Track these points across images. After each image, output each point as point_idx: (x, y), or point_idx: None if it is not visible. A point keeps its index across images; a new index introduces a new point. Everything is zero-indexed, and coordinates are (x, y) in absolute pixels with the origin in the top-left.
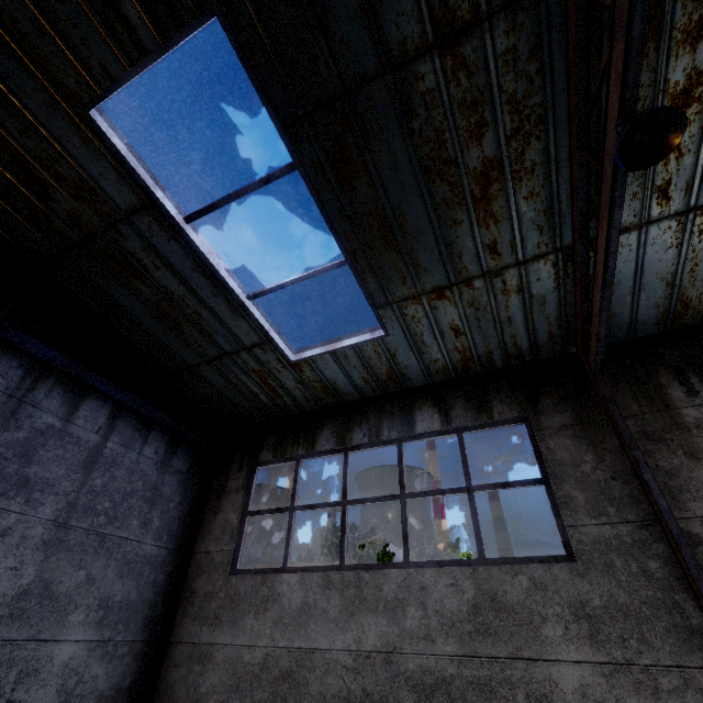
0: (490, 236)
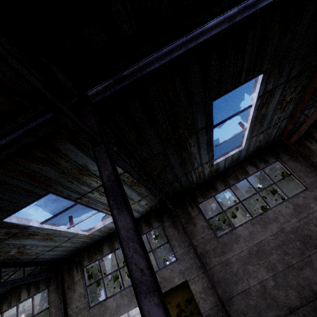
0: (1, 271)
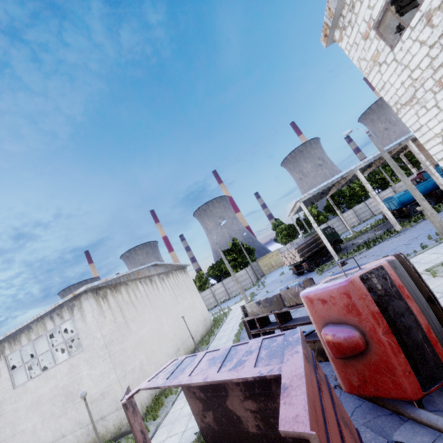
0: None
